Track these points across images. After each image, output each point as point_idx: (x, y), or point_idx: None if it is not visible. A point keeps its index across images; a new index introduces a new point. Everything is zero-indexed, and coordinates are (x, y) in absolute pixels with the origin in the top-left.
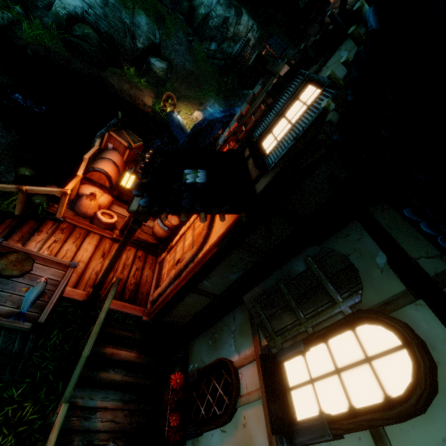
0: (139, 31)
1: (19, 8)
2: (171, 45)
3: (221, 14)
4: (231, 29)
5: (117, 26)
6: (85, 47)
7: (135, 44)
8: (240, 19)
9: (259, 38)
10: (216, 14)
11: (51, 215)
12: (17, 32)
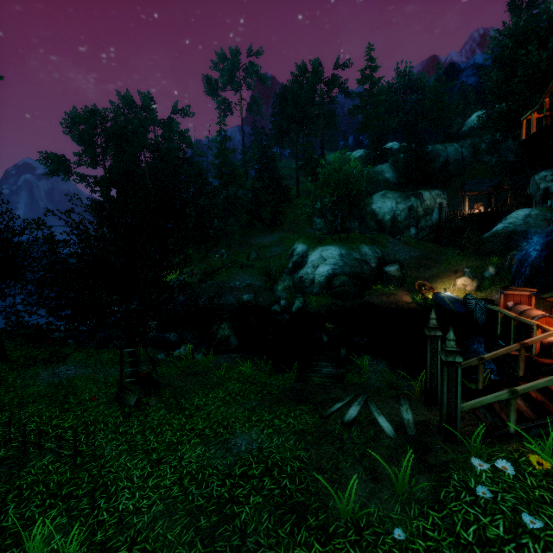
0: (367, 257)
1: (298, 294)
2: (390, 251)
3: (404, 207)
4: (419, 210)
5: (353, 264)
6: (346, 289)
7: (370, 266)
8: (422, 198)
9: (448, 196)
10: (400, 210)
11: (551, 364)
12: (309, 306)
